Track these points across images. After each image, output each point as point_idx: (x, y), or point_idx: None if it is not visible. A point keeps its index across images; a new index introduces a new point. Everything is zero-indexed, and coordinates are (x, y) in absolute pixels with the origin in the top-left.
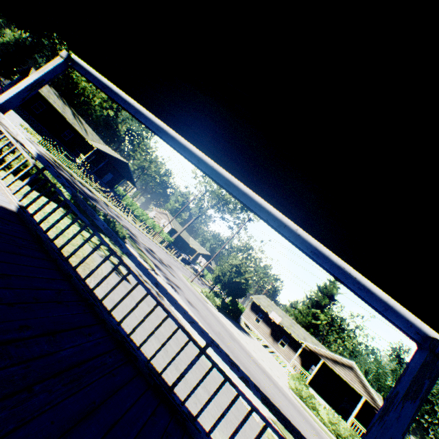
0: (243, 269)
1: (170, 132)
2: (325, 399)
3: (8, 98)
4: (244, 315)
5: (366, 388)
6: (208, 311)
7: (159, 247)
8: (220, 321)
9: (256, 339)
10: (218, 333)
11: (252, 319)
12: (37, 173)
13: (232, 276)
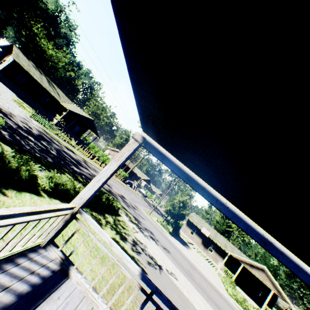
0: (185, 202)
1: (276, 244)
2: (242, 288)
3: (90, 195)
4: (182, 229)
5: (274, 284)
6: (171, 245)
7: (121, 184)
8: (178, 250)
9: (191, 247)
10: (188, 271)
11: (188, 232)
12: (146, 300)
13: (180, 210)
